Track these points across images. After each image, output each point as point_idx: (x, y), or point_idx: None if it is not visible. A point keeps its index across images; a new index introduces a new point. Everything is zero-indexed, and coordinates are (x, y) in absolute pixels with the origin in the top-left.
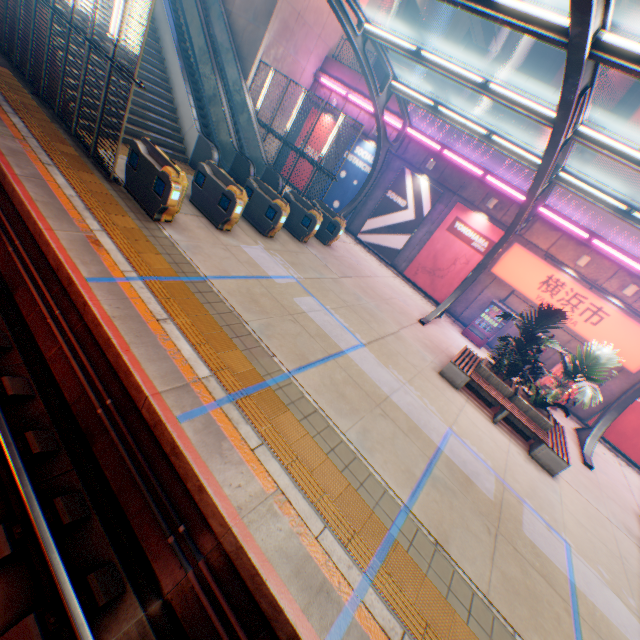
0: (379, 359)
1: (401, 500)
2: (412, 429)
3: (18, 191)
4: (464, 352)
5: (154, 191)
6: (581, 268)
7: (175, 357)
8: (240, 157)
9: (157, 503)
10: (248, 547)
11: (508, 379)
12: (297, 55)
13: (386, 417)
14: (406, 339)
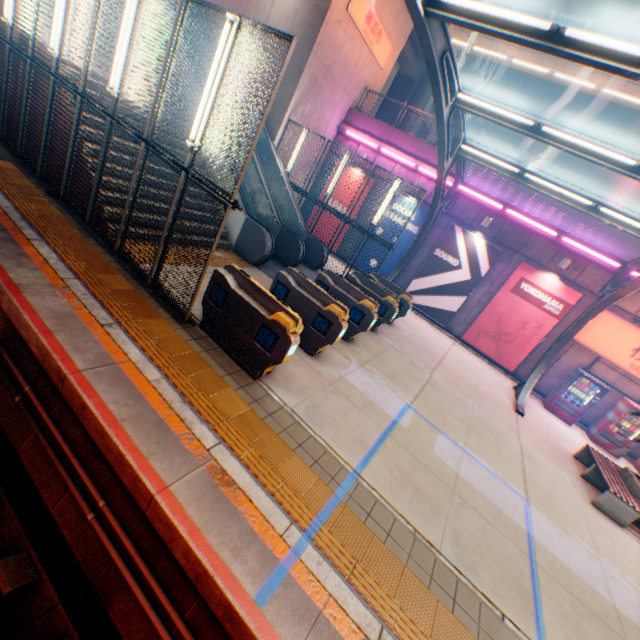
0: (552, 521)
1: None
2: None
3: (92, 410)
4: (597, 460)
5: (254, 340)
6: None
7: None
8: (285, 233)
9: None
10: None
11: None
12: (323, 109)
13: None
14: (533, 455)
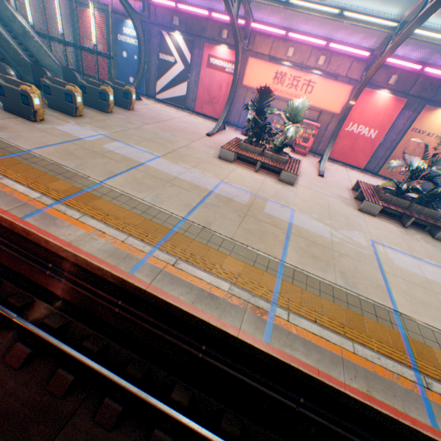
0: (172, 161)
1: (181, 217)
2: (193, 187)
3: None
4: (233, 141)
5: None
6: (292, 58)
7: (14, 194)
8: (35, 67)
9: (35, 262)
10: (79, 253)
11: (262, 145)
12: None
13: (174, 186)
14: (195, 147)
